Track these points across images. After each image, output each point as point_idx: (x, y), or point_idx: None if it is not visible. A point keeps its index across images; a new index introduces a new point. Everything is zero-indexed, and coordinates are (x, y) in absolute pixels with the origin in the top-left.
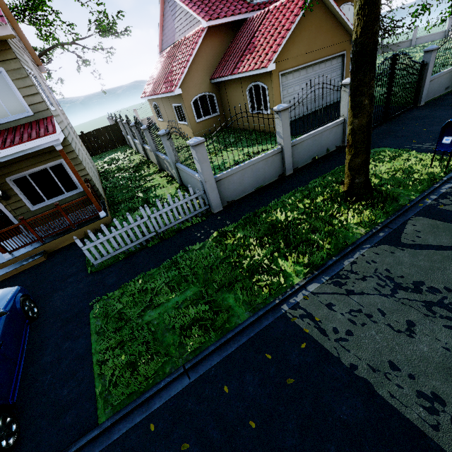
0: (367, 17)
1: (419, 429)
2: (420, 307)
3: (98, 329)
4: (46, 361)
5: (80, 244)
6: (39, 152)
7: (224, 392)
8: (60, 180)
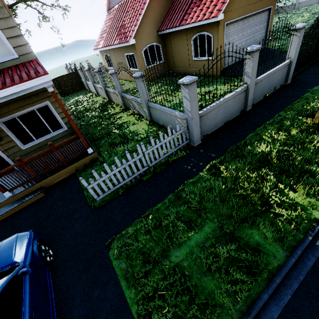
0: None
1: None
2: None
3: (125, 273)
4: (79, 315)
5: (85, 184)
6: (26, 94)
7: None
8: (46, 121)
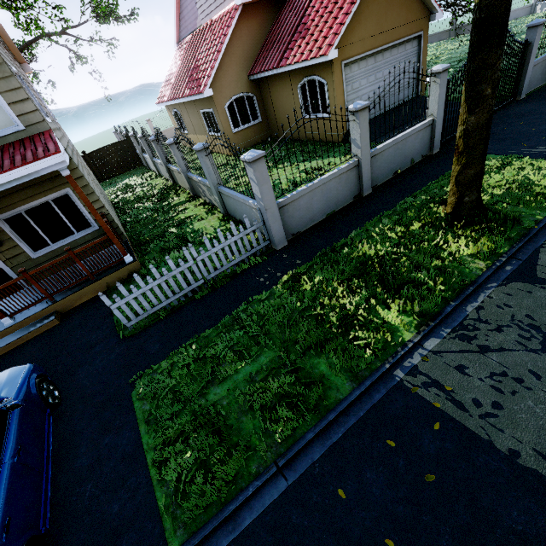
0: None
1: None
2: None
3: (147, 416)
4: (82, 465)
5: (107, 302)
6: (37, 180)
7: (340, 497)
8: (67, 216)
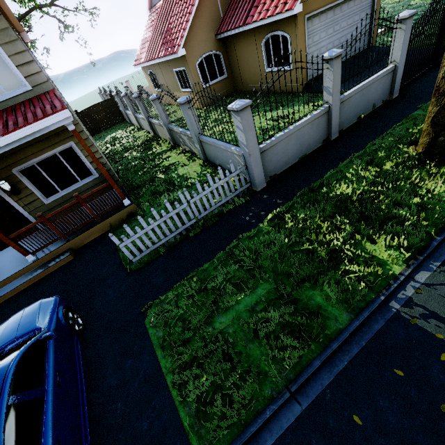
0: None
1: None
2: None
3: (161, 342)
4: (110, 385)
5: (116, 241)
6: (45, 135)
7: (356, 424)
8: (72, 166)
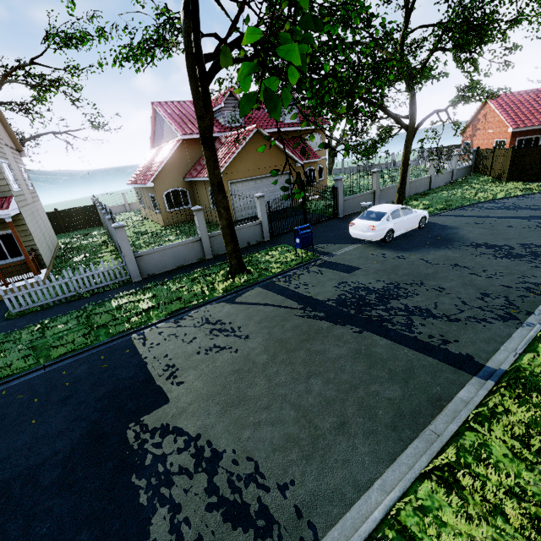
0: (210, 167)
1: (153, 377)
2: (207, 331)
3: None
4: None
5: (2, 293)
6: None
7: (62, 374)
8: (7, 247)
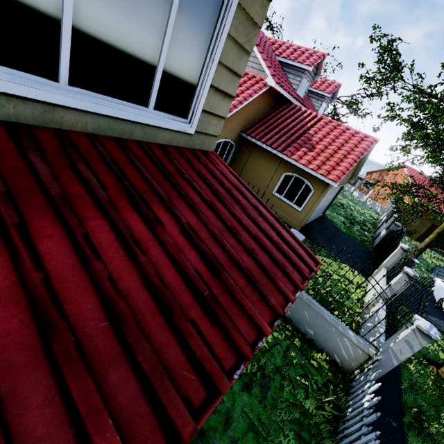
0: None
1: None
2: None
3: None
4: None
5: None
6: None
7: None
8: None
